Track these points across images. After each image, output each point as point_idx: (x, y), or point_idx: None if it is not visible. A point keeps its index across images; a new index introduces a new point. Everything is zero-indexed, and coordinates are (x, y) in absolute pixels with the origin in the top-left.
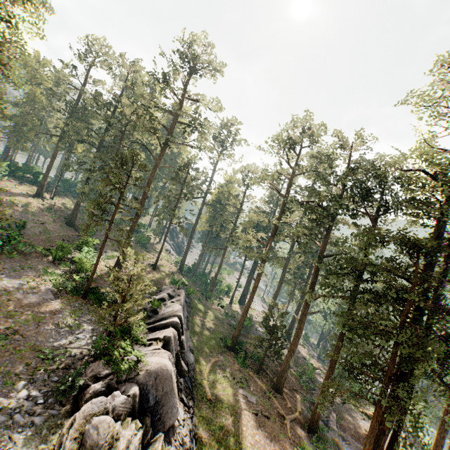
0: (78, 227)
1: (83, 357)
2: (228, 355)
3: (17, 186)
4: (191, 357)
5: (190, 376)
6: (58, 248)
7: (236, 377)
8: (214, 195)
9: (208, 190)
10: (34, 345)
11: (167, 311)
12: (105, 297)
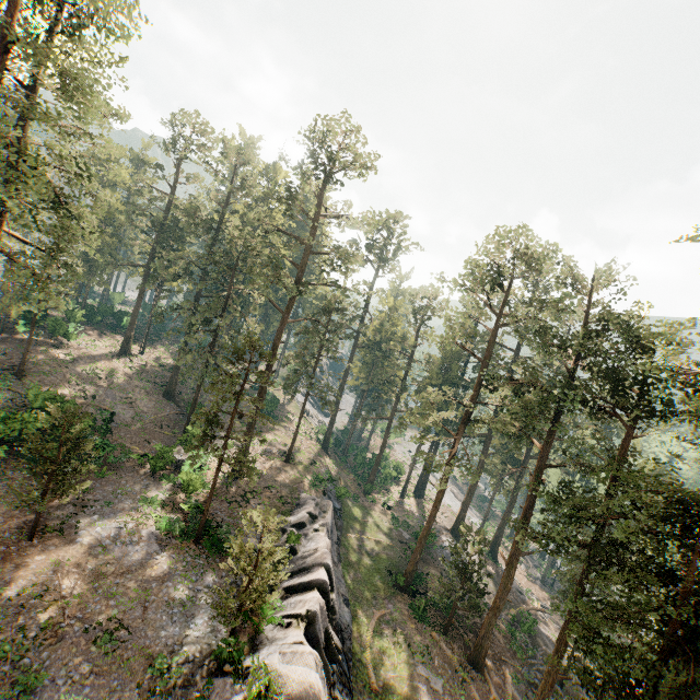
0: (179, 398)
1: (204, 661)
2: (399, 601)
3: (96, 342)
4: (346, 614)
5: (345, 650)
6: (157, 455)
7: (412, 643)
8: (370, 331)
9: (361, 329)
10: (144, 647)
11: (309, 550)
12: (224, 539)
